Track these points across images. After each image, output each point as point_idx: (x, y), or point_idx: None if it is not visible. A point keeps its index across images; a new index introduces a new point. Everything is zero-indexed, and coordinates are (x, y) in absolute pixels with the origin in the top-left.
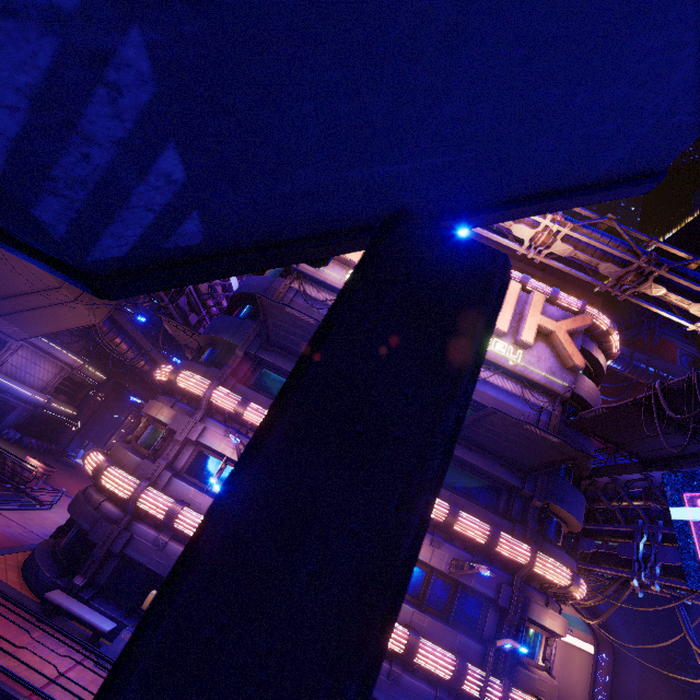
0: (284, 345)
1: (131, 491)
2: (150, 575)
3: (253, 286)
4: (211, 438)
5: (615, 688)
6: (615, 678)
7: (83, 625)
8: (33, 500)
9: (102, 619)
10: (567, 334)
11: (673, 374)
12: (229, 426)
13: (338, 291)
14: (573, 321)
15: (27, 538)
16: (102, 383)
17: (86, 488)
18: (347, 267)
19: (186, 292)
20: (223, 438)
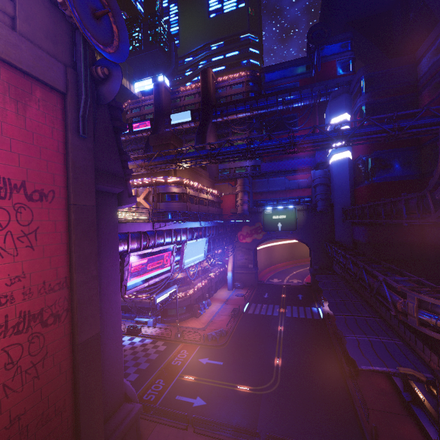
0: None
1: None
2: None
3: None
4: None
5: (312, 261)
6: (311, 258)
7: None
8: None
9: None
10: (143, 200)
11: (332, 86)
12: None
13: None
14: (144, 193)
15: None
16: None
17: None
18: None
19: None
20: None
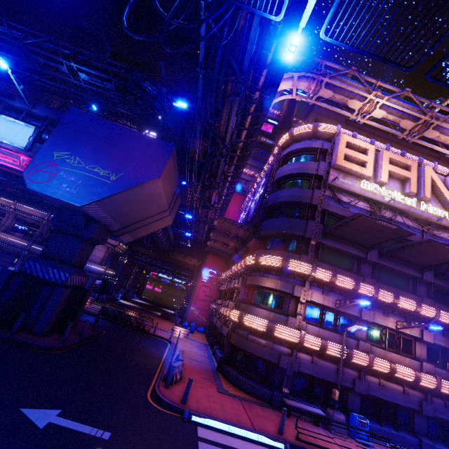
0: (340, 234)
1: (298, 337)
2: (308, 378)
3: (298, 196)
4: (316, 297)
5: None
6: None
7: (295, 412)
8: (159, 338)
9: (314, 409)
10: None
11: None
12: (321, 288)
13: (355, 195)
14: None
15: (205, 366)
16: (125, 251)
17: (246, 335)
18: (358, 178)
19: (213, 195)
20: (322, 296)
